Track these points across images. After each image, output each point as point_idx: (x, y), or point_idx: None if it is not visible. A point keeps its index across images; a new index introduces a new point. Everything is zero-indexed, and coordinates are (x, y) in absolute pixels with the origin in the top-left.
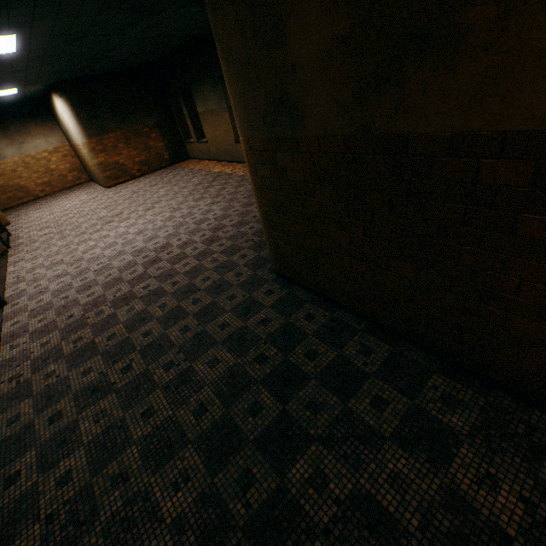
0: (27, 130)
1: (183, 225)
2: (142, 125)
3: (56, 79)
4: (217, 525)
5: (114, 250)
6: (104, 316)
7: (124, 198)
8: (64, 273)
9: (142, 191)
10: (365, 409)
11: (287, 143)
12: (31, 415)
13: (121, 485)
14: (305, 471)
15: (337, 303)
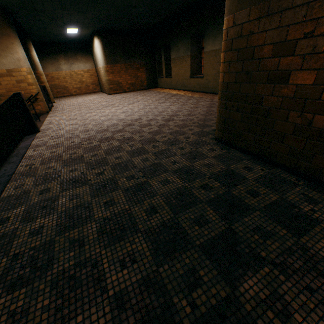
0: (76, 58)
1: (151, 112)
2: (136, 63)
3: (99, 27)
4: (158, 314)
5: (106, 117)
6: (92, 145)
7: (117, 99)
8: (75, 123)
9: (128, 97)
10: (323, 249)
11: (278, 3)
12: (30, 186)
13: (76, 248)
14: (260, 290)
15: (274, 162)
